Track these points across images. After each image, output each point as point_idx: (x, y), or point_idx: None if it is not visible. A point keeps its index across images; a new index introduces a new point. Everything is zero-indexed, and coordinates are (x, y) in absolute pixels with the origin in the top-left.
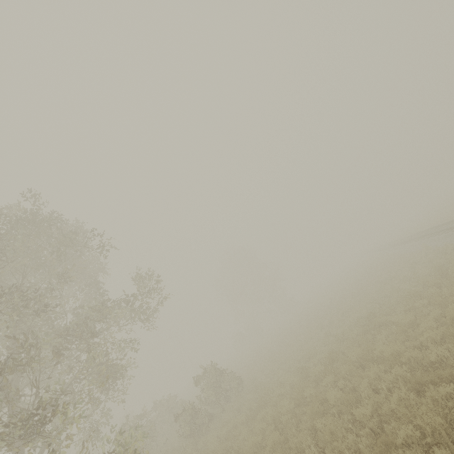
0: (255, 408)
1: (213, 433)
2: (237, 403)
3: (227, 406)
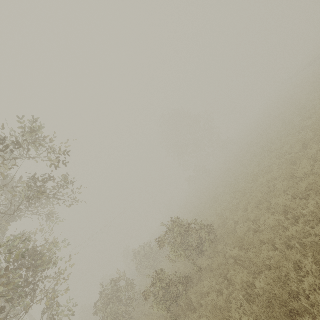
0: (261, 293)
1: (197, 317)
2: (217, 264)
3: (204, 264)
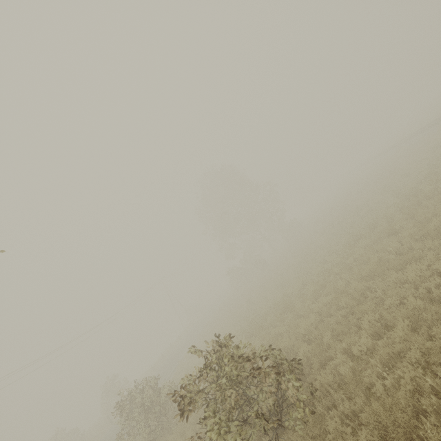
0: None
1: None
2: None
3: None
